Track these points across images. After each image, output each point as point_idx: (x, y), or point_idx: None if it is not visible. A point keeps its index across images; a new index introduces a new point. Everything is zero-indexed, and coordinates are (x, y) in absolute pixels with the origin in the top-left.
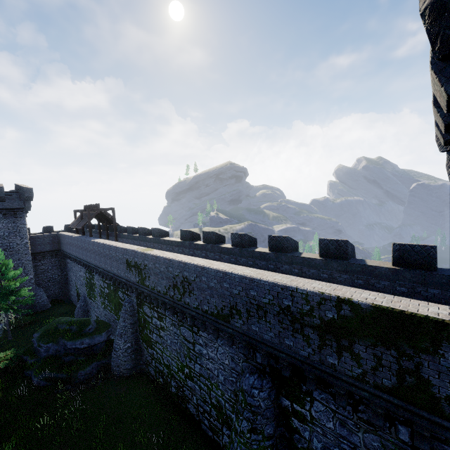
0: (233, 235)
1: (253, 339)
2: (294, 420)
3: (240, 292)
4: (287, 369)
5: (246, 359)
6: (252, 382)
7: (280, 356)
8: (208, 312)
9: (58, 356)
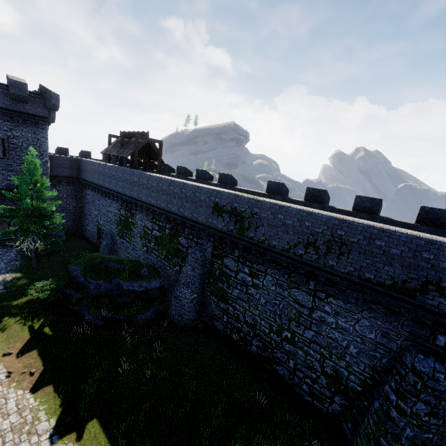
0: (359, 198)
1: None
2: None
3: None
4: None
5: (413, 338)
6: (433, 365)
7: None
8: (372, 281)
9: (111, 295)
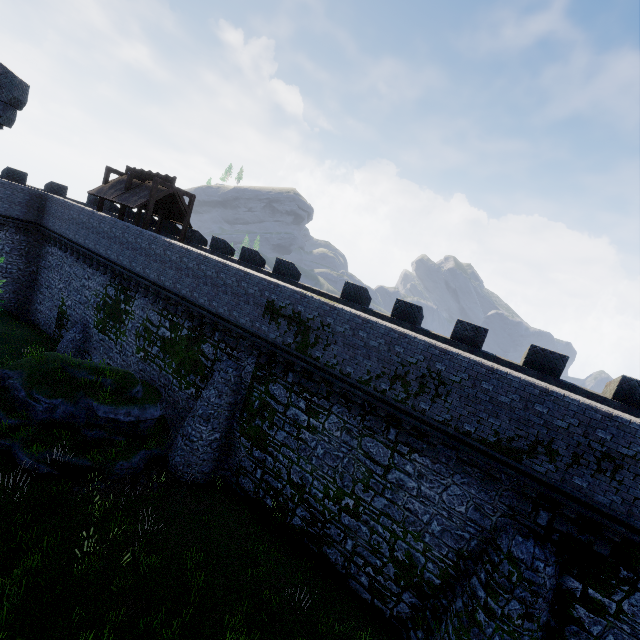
0: (461, 323)
1: (563, 494)
2: (578, 608)
3: (571, 426)
4: (606, 545)
5: (512, 514)
6: (533, 550)
7: (616, 528)
8: (472, 435)
9: (74, 425)
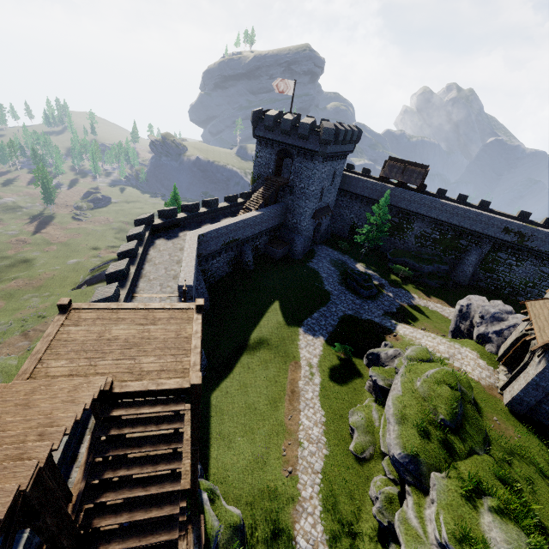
0: None
1: None
2: None
3: None
4: None
5: None
6: None
7: None
8: None
9: (434, 272)
